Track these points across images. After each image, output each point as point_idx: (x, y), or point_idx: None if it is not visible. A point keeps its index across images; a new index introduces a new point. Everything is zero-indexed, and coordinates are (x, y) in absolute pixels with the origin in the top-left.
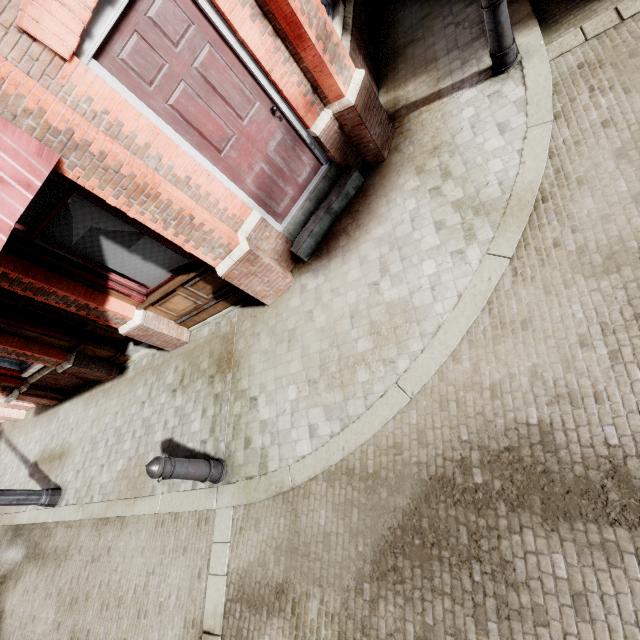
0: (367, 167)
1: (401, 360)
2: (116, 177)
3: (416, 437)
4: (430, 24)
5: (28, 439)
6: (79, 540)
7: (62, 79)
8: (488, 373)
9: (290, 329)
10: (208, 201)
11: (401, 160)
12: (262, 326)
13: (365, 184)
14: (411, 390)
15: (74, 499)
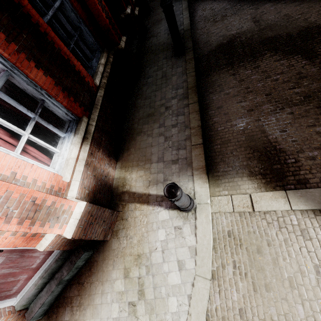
0: None
1: None
2: None
3: None
4: (152, 124)
5: None
6: None
7: None
8: None
9: None
10: None
11: (117, 250)
12: None
13: (93, 256)
14: None
15: None
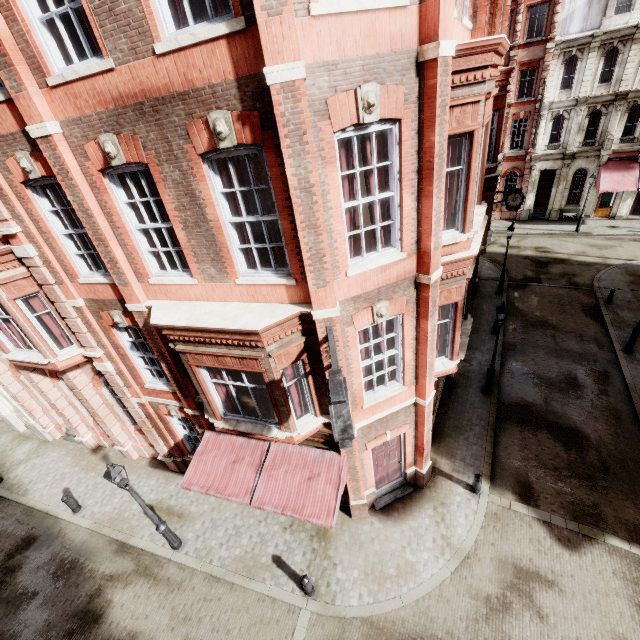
0: (415, 485)
1: (404, 587)
2: (354, 475)
3: (401, 622)
4: (459, 435)
5: (142, 482)
6: (192, 582)
7: (363, 452)
8: (432, 611)
9: (361, 540)
10: (365, 481)
11: (429, 495)
12: (347, 528)
13: (412, 493)
14: (405, 602)
15: (194, 554)
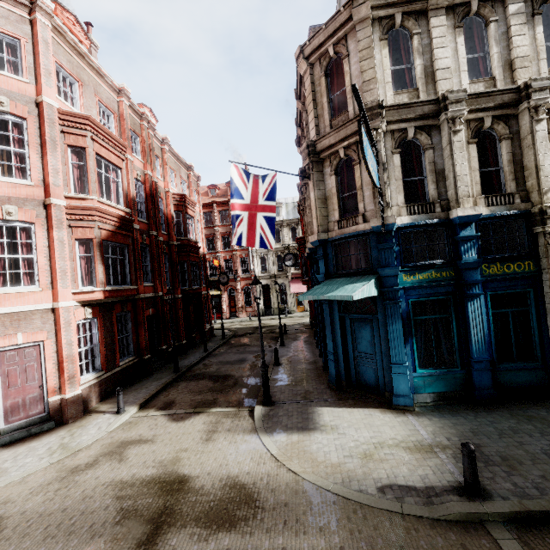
0: (62, 423)
1: None
2: None
3: None
4: (133, 392)
5: None
6: None
7: None
8: None
9: None
10: None
11: (71, 425)
12: None
13: (54, 428)
14: None
15: None
